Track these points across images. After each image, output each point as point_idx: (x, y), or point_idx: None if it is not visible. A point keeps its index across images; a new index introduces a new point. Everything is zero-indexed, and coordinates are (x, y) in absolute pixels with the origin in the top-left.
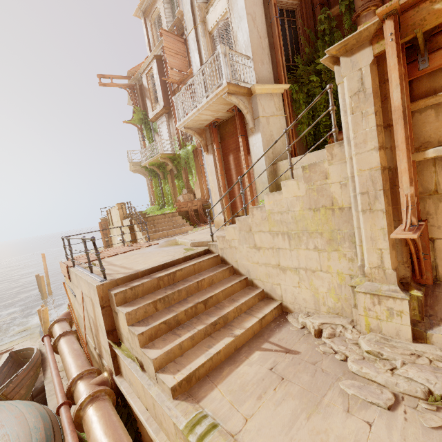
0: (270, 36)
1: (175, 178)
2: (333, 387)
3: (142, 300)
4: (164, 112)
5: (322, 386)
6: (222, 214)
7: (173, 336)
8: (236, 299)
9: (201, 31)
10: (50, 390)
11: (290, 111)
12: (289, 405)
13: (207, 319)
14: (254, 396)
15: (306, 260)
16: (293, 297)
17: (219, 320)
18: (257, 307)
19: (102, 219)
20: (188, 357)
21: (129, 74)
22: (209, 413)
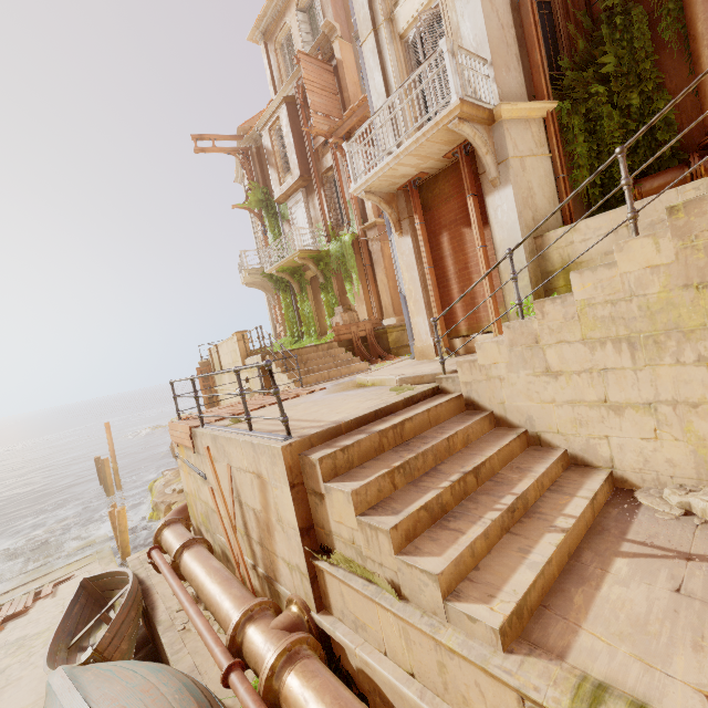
0: (516, 25)
1: (321, 290)
2: None
3: (365, 470)
4: (299, 185)
5: None
6: (430, 335)
7: (448, 533)
8: (525, 467)
9: (386, 35)
10: (171, 643)
11: (559, 147)
12: None
13: (494, 501)
14: (683, 645)
15: (677, 384)
16: (641, 458)
17: (518, 503)
18: (567, 481)
19: (202, 362)
20: (492, 570)
21: (240, 131)
22: (604, 680)
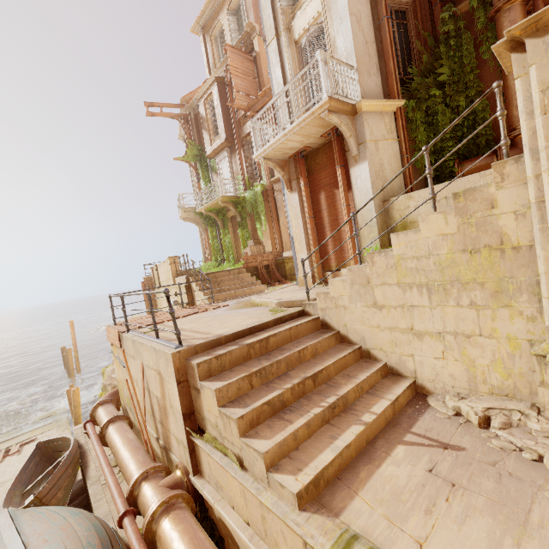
0: (378, 41)
1: (238, 227)
2: (537, 498)
3: (232, 373)
4: (225, 146)
5: (520, 497)
6: (309, 268)
7: (282, 422)
8: (353, 374)
9: (285, 40)
10: (95, 494)
11: (405, 134)
12: (478, 523)
13: (322, 400)
14: (419, 510)
15: (457, 320)
16: (434, 372)
17: (338, 402)
18: (382, 386)
19: (146, 278)
20: (307, 451)
21: (182, 101)
22: (359, 532)
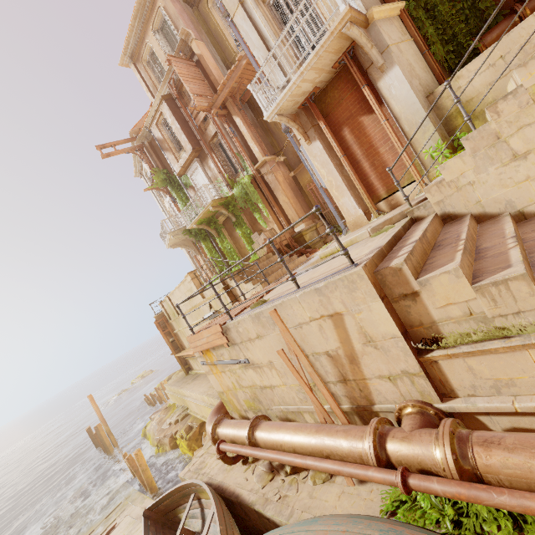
0: None
1: (235, 227)
2: None
3: (438, 261)
4: (193, 157)
5: None
6: (358, 207)
7: None
8: None
9: (251, 3)
10: (278, 512)
11: (417, 32)
12: None
13: None
14: None
15: None
16: None
17: None
18: None
19: (157, 316)
20: None
21: (132, 134)
22: None
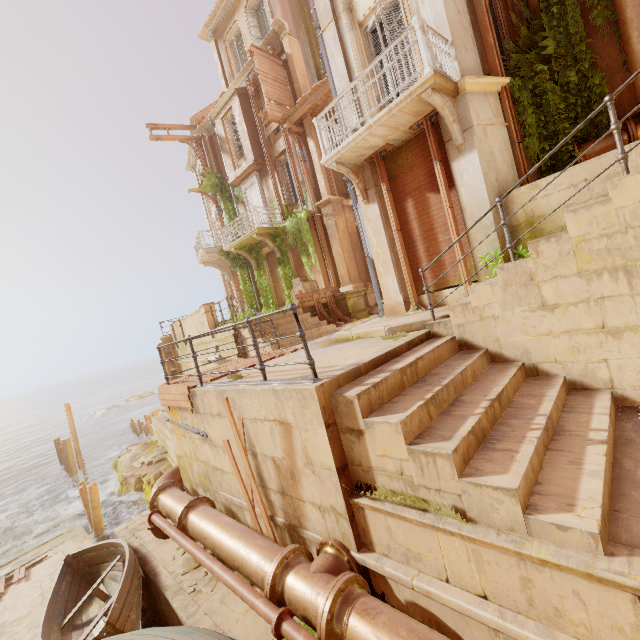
0: (469, 12)
1: (278, 264)
2: None
3: (399, 404)
4: (253, 169)
5: None
6: (400, 292)
7: (500, 453)
8: (536, 393)
9: (346, 23)
10: (184, 606)
11: (513, 117)
12: None
13: (527, 423)
14: None
15: None
16: None
17: (548, 423)
18: (576, 403)
19: (164, 338)
20: (555, 483)
21: (193, 122)
22: None
